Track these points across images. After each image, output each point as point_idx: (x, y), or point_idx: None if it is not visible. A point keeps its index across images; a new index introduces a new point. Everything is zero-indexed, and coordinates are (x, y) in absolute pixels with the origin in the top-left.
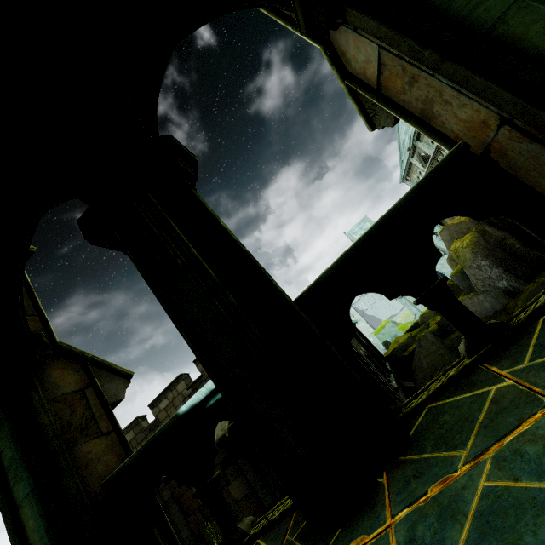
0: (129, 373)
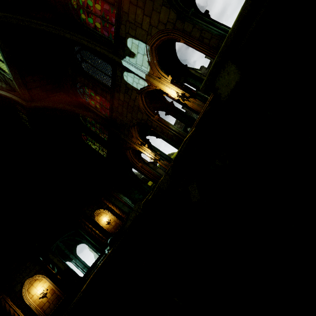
0: (199, 69)
